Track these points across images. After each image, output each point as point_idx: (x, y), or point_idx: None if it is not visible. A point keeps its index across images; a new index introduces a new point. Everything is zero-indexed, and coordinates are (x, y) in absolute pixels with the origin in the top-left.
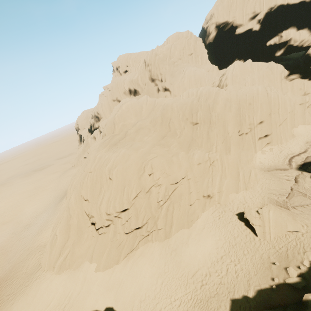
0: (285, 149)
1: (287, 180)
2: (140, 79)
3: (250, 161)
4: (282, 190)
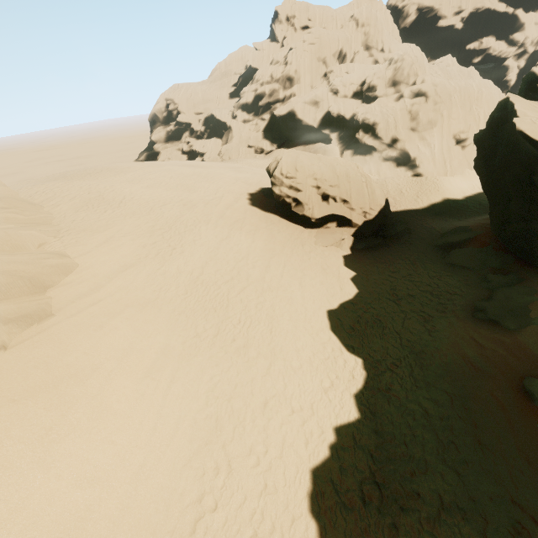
0: None
1: None
2: (353, 41)
3: None
4: None
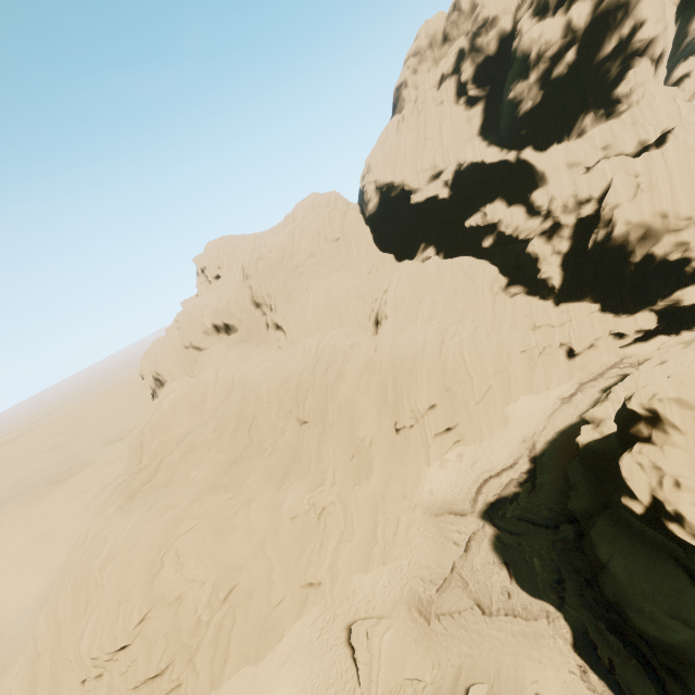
0: (482, 458)
1: (456, 542)
2: (233, 305)
3: (412, 490)
4: (438, 569)
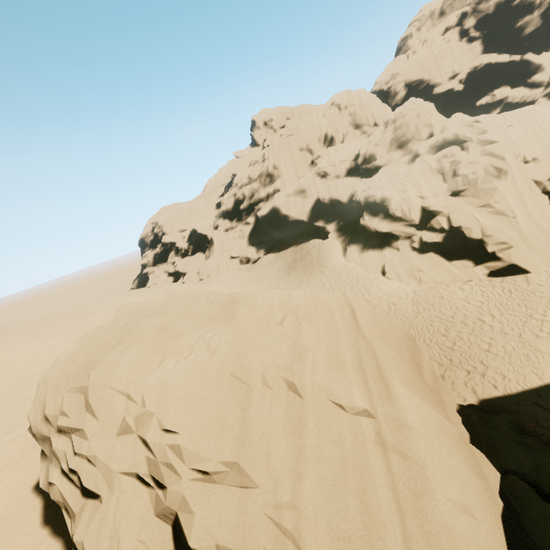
0: None
1: None
2: (338, 124)
3: None
4: None
